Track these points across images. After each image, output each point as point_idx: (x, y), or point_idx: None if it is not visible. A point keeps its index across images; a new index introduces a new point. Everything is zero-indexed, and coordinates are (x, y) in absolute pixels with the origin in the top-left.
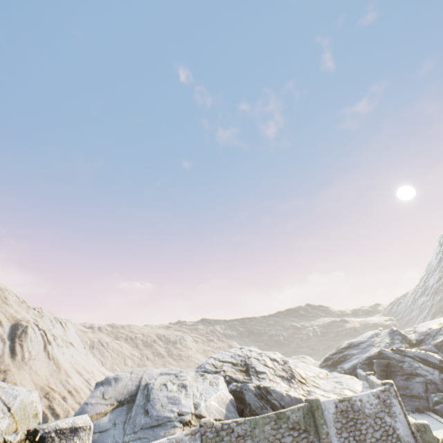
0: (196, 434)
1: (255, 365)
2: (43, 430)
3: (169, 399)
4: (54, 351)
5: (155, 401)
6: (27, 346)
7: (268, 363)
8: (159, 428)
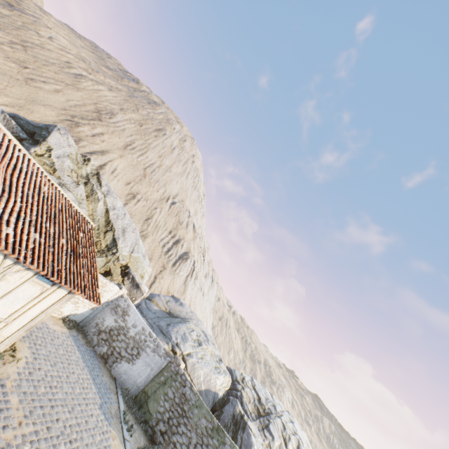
0: (168, 356)
1: (273, 423)
2: (130, 270)
3: (184, 335)
4: (189, 283)
5: (177, 326)
6: (181, 267)
7: (289, 443)
8: (162, 335)
